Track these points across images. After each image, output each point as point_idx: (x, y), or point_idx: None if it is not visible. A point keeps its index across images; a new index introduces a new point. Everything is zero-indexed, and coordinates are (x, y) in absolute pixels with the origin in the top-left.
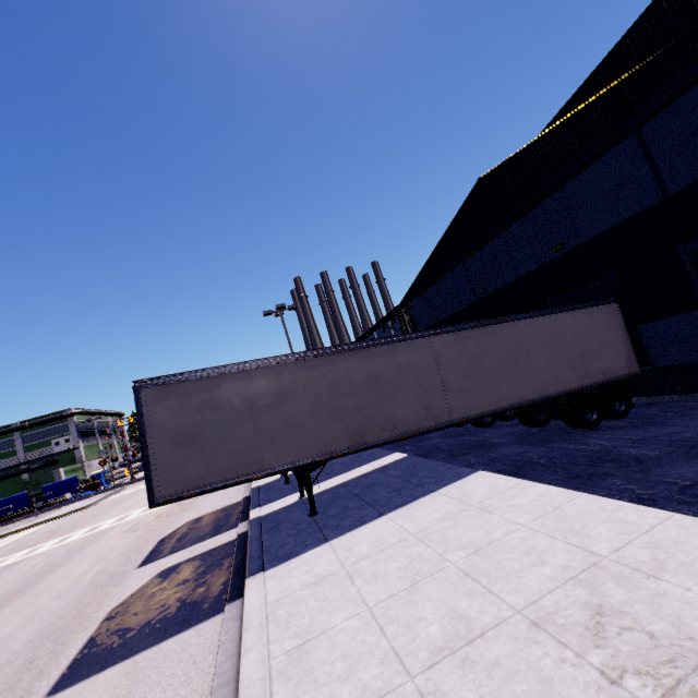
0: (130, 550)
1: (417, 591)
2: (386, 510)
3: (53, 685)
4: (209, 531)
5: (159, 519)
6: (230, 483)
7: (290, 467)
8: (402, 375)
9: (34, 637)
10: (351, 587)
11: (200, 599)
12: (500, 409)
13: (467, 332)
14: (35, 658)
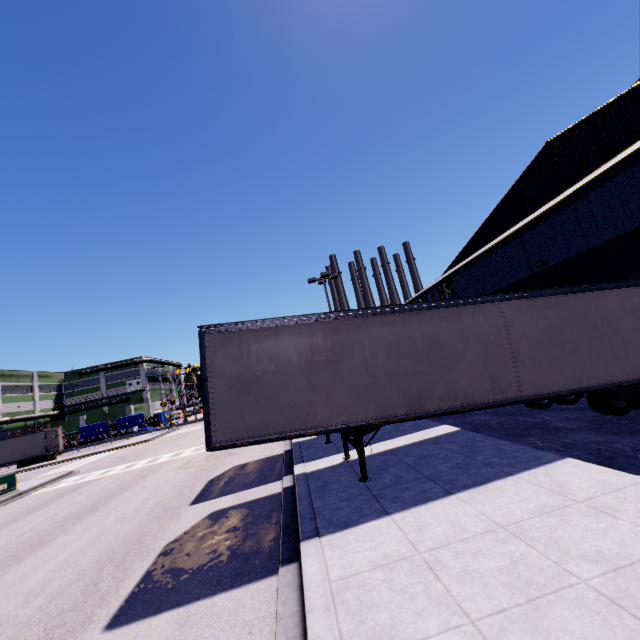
0: (183, 485)
1: (540, 613)
2: (454, 489)
3: (112, 617)
4: (255, 479)
5: (208, 460)
6: (283, 436)
7: (343, 427)
8: (467, 342)
9: (100, 557)
10: (436, 582)
11: (250, 552)
12: (580, 389)
13: (543, 299)
14: (99, 580)
